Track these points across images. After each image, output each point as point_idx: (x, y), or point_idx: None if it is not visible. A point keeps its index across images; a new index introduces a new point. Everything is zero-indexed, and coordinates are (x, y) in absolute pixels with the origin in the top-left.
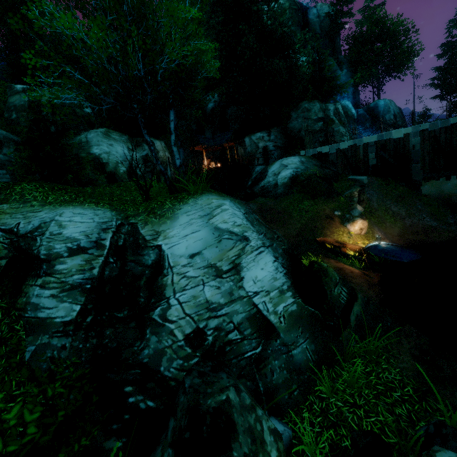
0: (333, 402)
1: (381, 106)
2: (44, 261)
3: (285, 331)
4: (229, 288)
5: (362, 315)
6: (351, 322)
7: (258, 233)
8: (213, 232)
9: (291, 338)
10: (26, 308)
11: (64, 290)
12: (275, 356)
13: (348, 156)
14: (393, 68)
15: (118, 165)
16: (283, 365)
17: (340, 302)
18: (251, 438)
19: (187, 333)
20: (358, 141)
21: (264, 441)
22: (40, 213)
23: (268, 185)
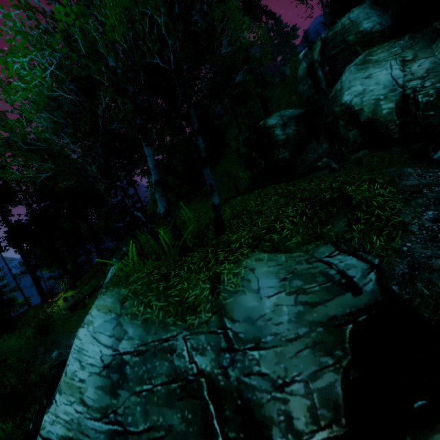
0: None
1: None
2: None
3: None
4: None
5: None
6: None
7: (100, 415)
8: None
9: None
10: None
11: None
12: None
13: None
14: None
15: (378, 104)
16: None
17: None
18: None
19: None
20: None
21: None
22: None
23: None
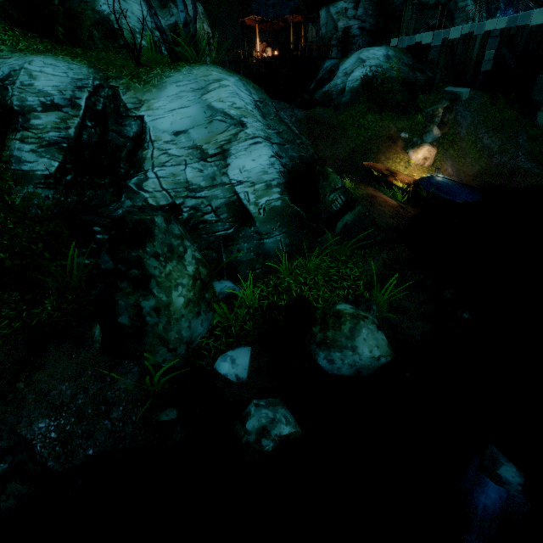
0: (287, 280)
1: None
2: (19, 114)
3: (262, 222)
4: (212, 173)
5: (352, 225)
6: (337, 228)
7: (268, 128)
8: (204, 111)
9: (267, 229)
10: (11, 160)
11: (42, 146)
12: (246, 240)
13: (455, 54)
14: None
15: (135, 35)
16: (252, 248)
17: (332, 208)
18: (169, 250)
19: (161, 205)
20: (477, 27)
21: (183, 258)
22: (9, 60)
23: (334, 90)
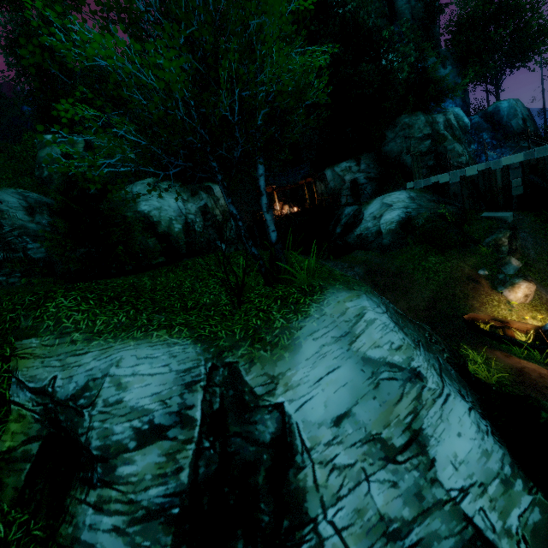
0: None
1: (504, 109)
2: (98, 460)
3: None
4: (414, 485)
5: None
6: None
7: (417, 347)
8: (361, 367)
9: None
10: None
11: (135, 521)
12: None
13: (478, 185)
14: (518, 56)
15: (171, 222)
16: None
17: None
18: None
19: None
20: (493, 164)
21: None
22: (85, 358)
23: (367, 233)
